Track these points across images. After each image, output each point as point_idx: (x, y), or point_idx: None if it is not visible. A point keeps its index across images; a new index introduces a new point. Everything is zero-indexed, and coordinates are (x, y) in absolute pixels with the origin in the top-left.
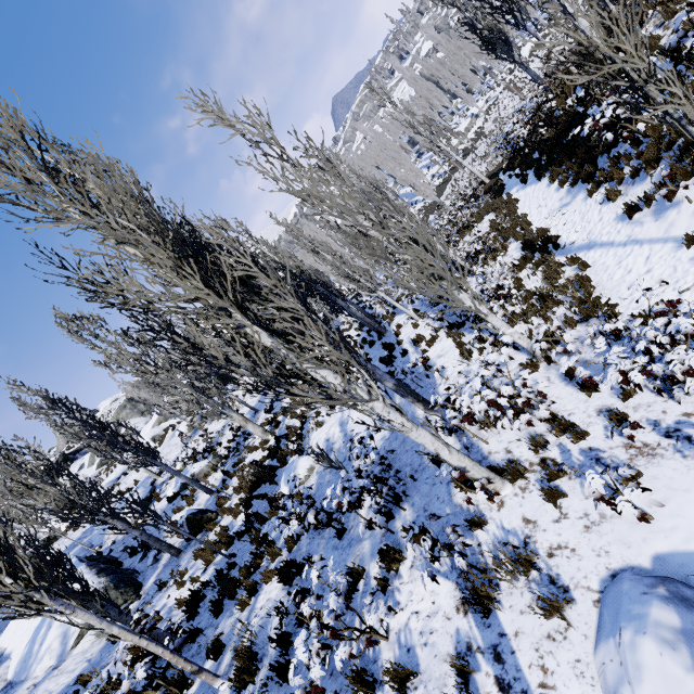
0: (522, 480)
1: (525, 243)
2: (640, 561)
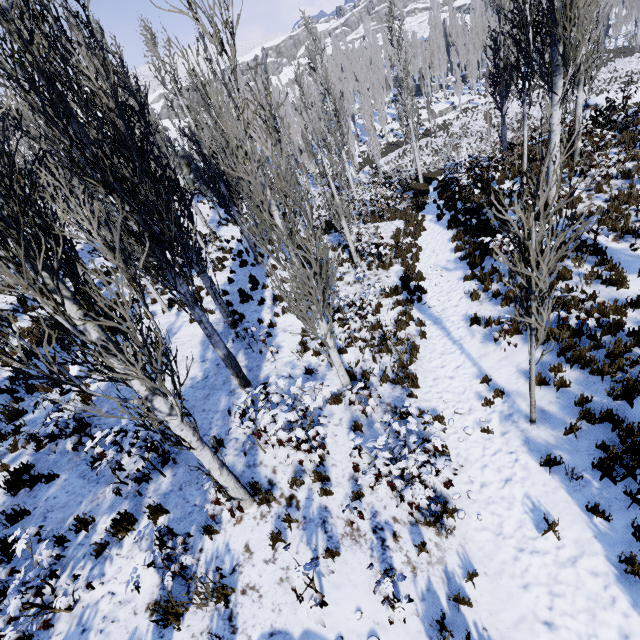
0: (267, 507)
1: (404, 276)
2: (295, 630)
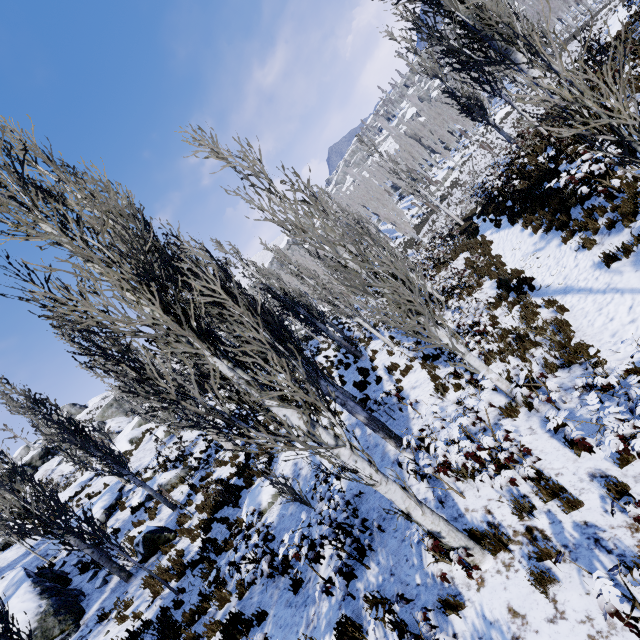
0: (505, 553)
1: (500, 282)
2: None
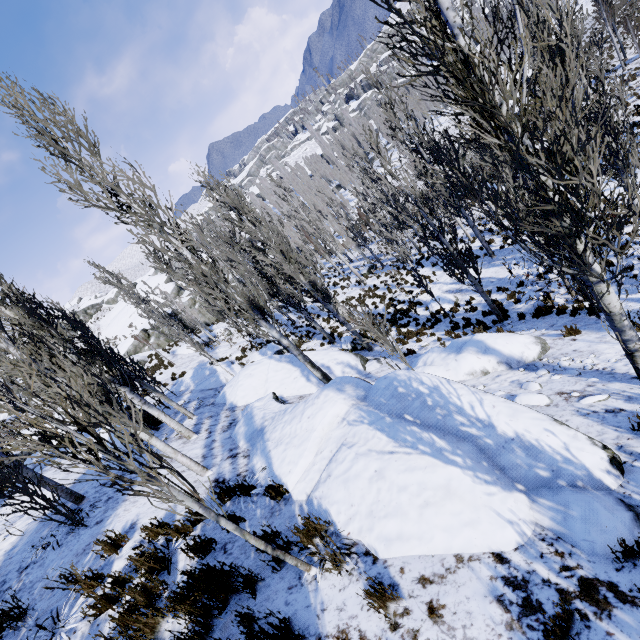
0: None
1: None
2: None
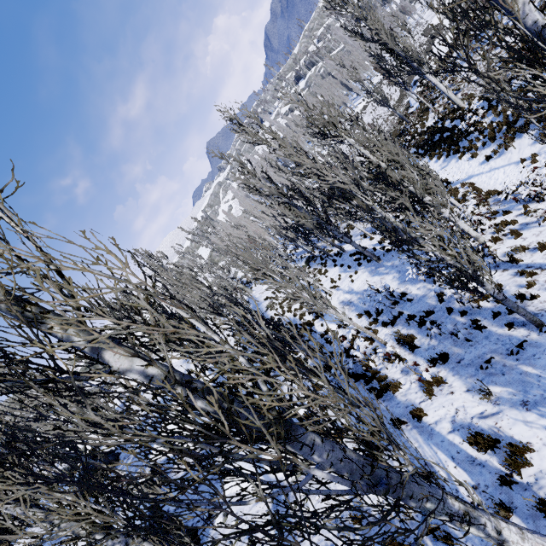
0: (498, 242)
1: None
2: None
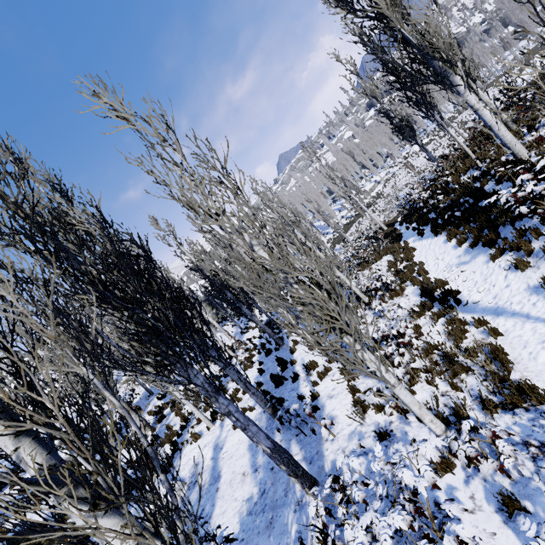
0: None
1: (424, 290)
2: None
